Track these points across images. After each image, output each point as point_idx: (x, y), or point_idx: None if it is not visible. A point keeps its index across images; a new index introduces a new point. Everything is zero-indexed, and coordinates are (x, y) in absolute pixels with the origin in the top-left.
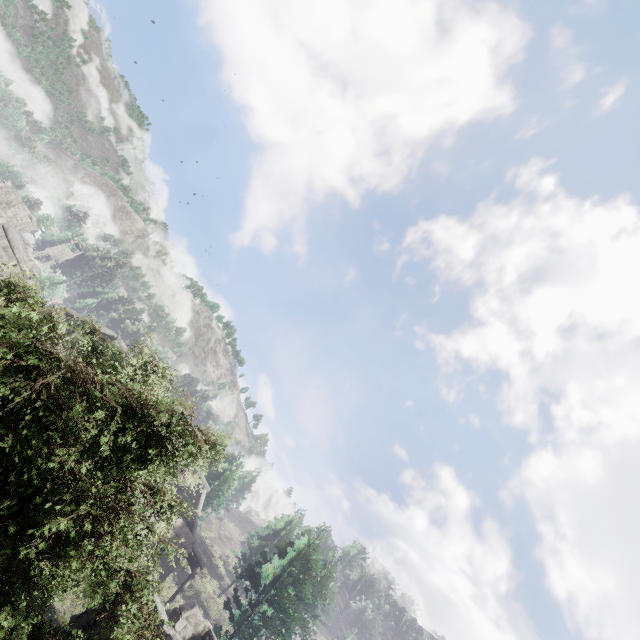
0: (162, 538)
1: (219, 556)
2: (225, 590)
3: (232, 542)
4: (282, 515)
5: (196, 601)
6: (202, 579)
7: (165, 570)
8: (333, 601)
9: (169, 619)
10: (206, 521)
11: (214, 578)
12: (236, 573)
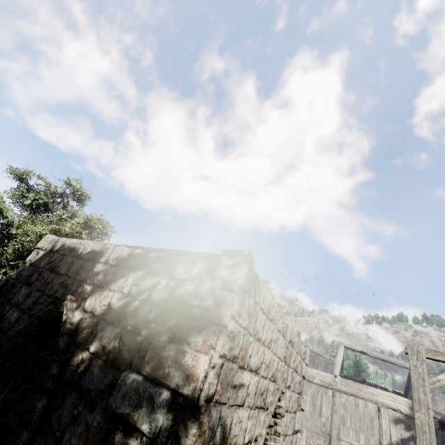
0: (75, 231)
1: None
2: None
3: None
4: None
5: None
6: None
7: None
8: None
9: None
10: None
11: None
12: None
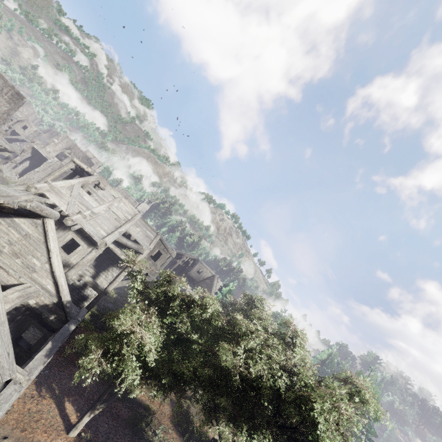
0: (341, 437)
1: None
2: None
3: None
4: (325, 351)
5: None
6: None
7: None
8: None
9: None
10: None
11: None
12: None
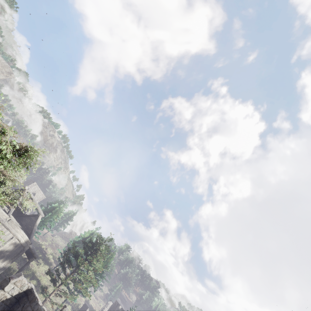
0: None
1: (50, 253)
2: (52, 270)
3: (59, 246)
4: (88, 230)
5: (32, 277)
6: (38, 265)
7: (9, 260)
8: (112, 270)
9: (0, 285)
10: (44, 236)
11: (46, 264)
12: (59, 261)
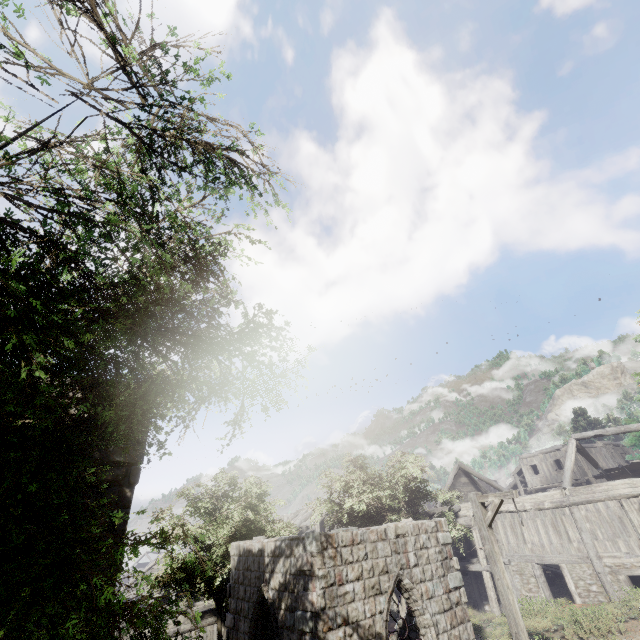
0: (243, 515)
1: None
2: None
3: None
4: None
5: None
6: None
7: None
8: None
9: None
10: None
11: None
12: None
